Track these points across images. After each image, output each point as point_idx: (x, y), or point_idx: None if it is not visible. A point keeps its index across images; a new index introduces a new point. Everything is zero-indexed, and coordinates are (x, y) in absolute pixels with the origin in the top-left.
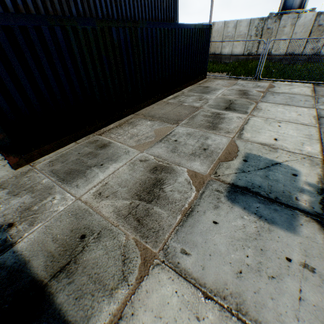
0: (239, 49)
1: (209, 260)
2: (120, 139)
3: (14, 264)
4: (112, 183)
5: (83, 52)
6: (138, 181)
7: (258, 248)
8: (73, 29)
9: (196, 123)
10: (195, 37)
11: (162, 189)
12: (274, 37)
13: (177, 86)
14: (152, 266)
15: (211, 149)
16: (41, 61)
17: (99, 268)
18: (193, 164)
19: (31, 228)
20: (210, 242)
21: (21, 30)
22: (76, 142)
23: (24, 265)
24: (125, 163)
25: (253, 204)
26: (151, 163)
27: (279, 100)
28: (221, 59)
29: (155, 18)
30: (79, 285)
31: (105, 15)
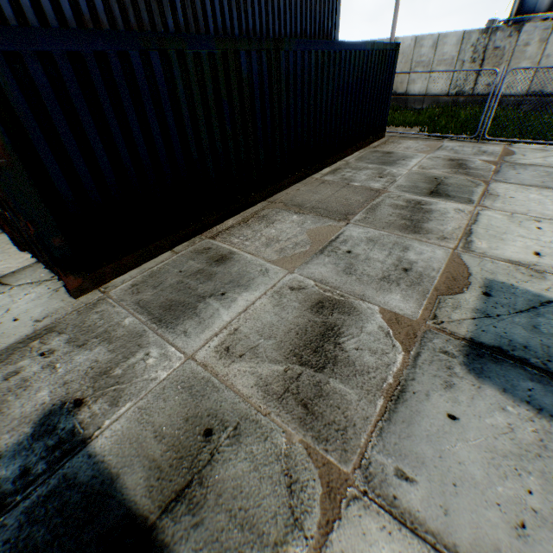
0: (441, 86)
1: (454, 495)
2: (249, 248)
3: (93, 479)
4: (247, 330)
5: (192, 95)
6: (294, 329)
7: (548, 475)
8: (179, 54)
9: (380, 219)
10: (371, 66)
11: (339, 345)
12: (506, 63)
13: (338, 151)
14: (345, 501)
15: (417, 270)
16: (126, 111)
17: (247, 498)
18: (389, 298)
19: (113, 410)
20: (449, 458)
21: (96, 58)
22: (173, 251)
23: (109, 483)
24: (265, 293)
25: (520, 383)
26: (311, 294)
27: (529, 179)
28: (407, 103)
29: (300, 33)
30: (214, 530)
31: (220, 30)
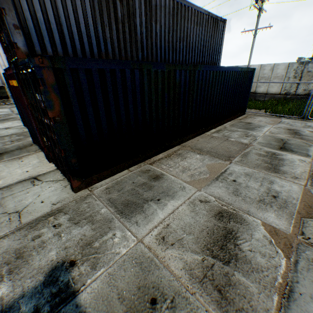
0: (275, 89)
1: None
2: (172, 172)
3: None
4: (174, 226)
5: (151, 90)
6: (205, 229)
7: None
8: (148, 71)
9: (251, 162)
10: (240, 78)
11: (237, 246)
12: None
13: (220, 120)
14: None
15: (282, 198)
16: (119, 96)
17: None
18: (266, 215)
19: (93, 272)
20: None
21: (110, 72)
22: (129, 169)
23: None
24: (184, 202)
25: None
26: (213, 206)
27: None
28: (255, 97)
29: (201, 62)
30: None
31: (163, 60)
